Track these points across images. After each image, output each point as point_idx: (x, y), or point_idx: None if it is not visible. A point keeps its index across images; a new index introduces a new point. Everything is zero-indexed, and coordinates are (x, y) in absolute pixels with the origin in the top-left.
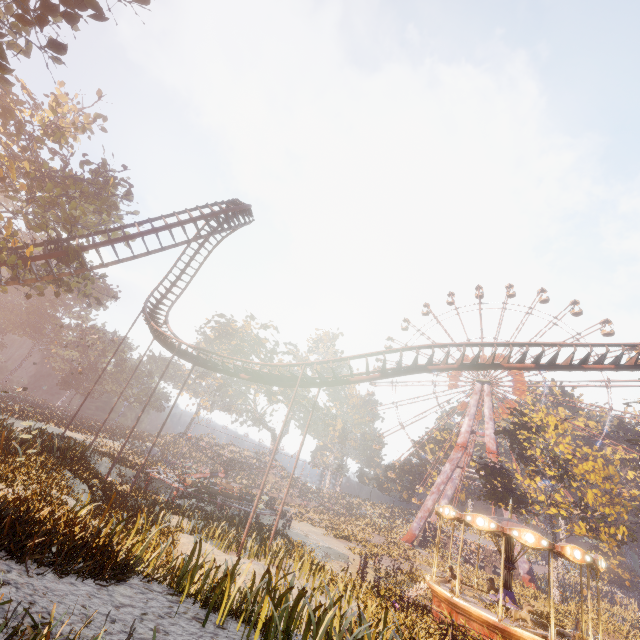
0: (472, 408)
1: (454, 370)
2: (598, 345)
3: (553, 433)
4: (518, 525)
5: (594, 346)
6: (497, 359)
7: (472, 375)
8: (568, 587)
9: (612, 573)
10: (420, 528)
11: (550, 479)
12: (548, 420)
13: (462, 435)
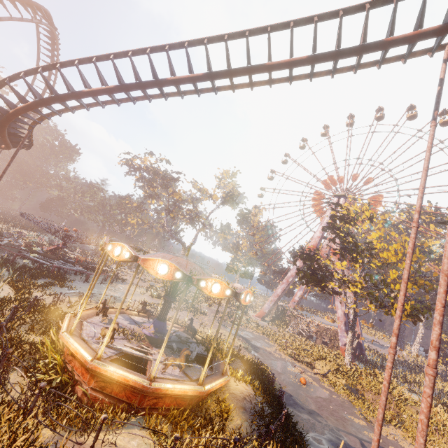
0: (326, 218)
1: (112, 91)
2: (281, 25)
3: (368, 222)
4: (169, 256)
5: (277, 28)
6: (357, 176)
7: (333, 192)
8: (405, 365)
9: (447, 358)
10: (269, 308)
11: (350, 261)
12: (363, 210)
13: (313, 240)
